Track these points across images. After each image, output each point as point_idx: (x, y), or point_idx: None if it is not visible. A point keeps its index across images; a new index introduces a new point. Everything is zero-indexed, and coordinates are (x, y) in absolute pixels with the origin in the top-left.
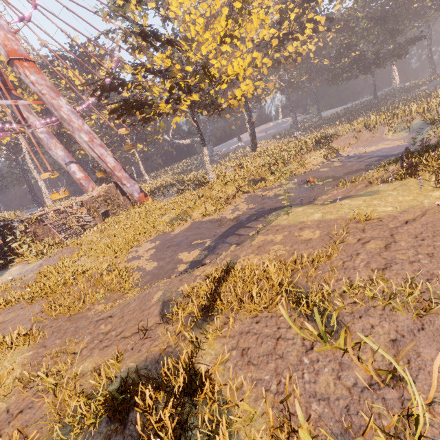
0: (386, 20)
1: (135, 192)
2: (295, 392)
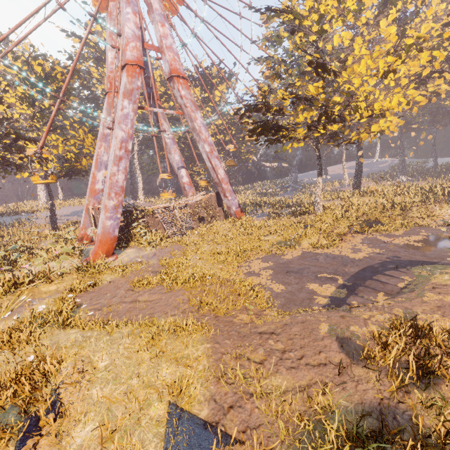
0: None
1: (234, 205)
2: None
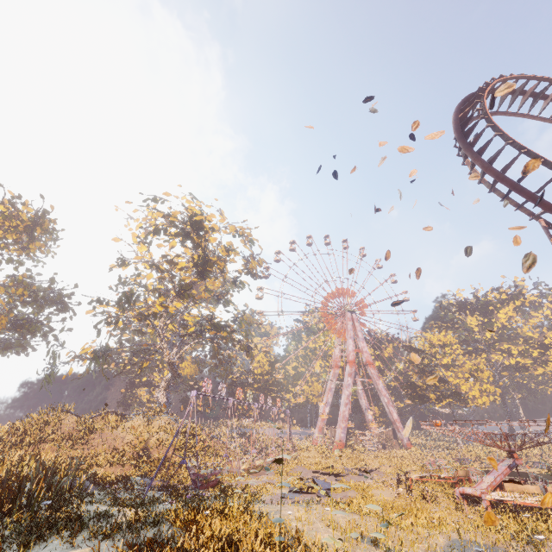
0: None
1: (405, 439)
2: None
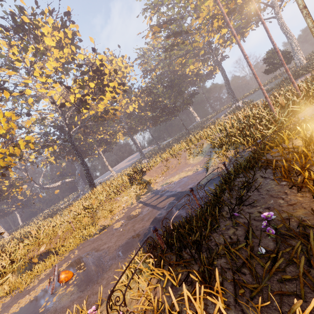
0: (172, 86)
1: None
2: None
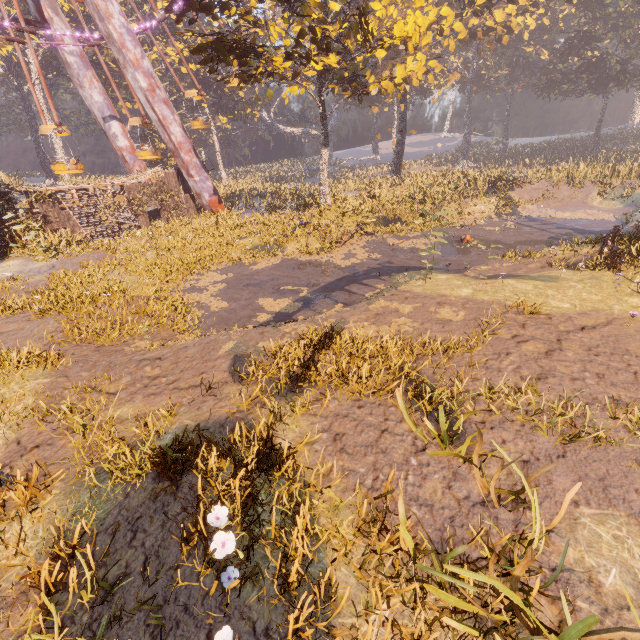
0: None
1: (206, 192)
2: (394, 492)
